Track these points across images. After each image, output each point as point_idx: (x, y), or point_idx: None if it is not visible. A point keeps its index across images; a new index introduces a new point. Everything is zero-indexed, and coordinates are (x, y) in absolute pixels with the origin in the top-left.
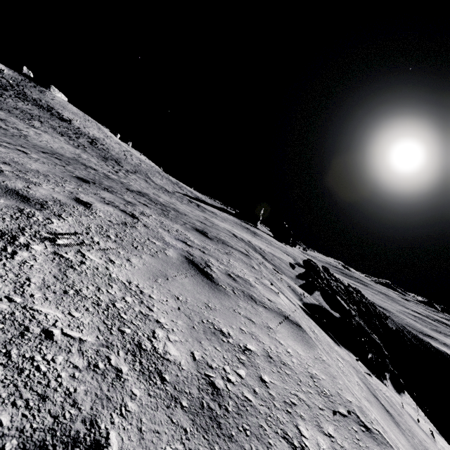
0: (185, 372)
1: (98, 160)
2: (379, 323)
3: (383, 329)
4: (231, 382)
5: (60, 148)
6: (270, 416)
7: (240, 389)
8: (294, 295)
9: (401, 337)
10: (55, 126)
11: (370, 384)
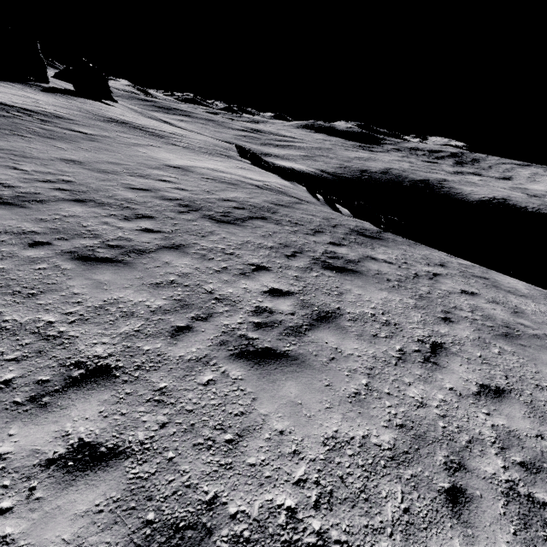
0: None
1: None
2: None
3: None
4: None
5: None
6: None
7: None
8: None
9: None
10: None
11: None
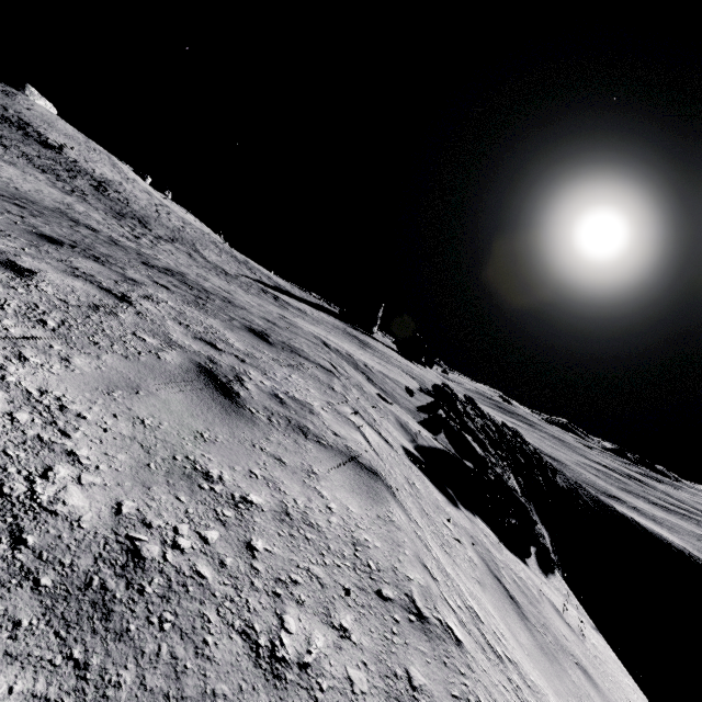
0: (82, 532)
1: (106, 217)
2: (543, 479)
3: (549, 488)
4: (179, 549)
5: (34, 191)
6: (232, 600)
7: (191, 560)
8: (403, 434)
9: (573, 498)
10: (31, 155)
11: (495, 560)
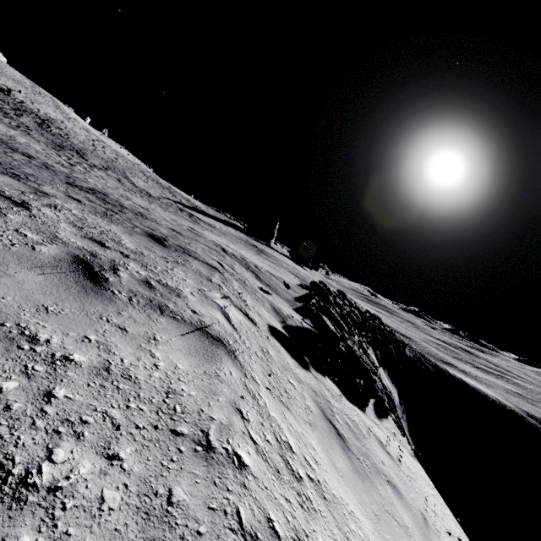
0: None
1: (46, 148)
2: (396, 351)
3: (400, 357)
4: None
5: None
6: (0, 438)
7: None
8: (275, 317)
9: (418, 365)
10: None
11: (332, 408)
